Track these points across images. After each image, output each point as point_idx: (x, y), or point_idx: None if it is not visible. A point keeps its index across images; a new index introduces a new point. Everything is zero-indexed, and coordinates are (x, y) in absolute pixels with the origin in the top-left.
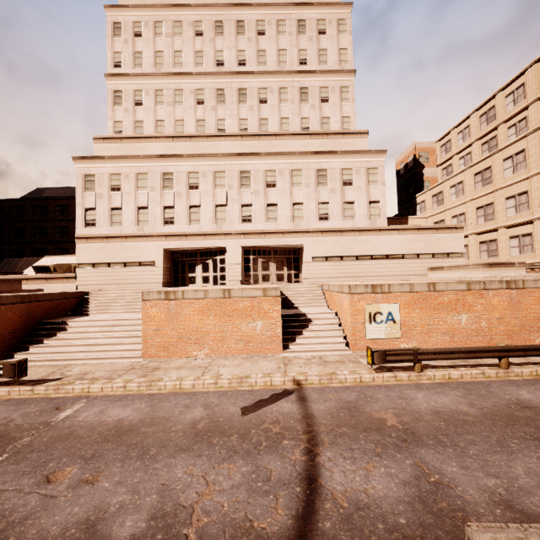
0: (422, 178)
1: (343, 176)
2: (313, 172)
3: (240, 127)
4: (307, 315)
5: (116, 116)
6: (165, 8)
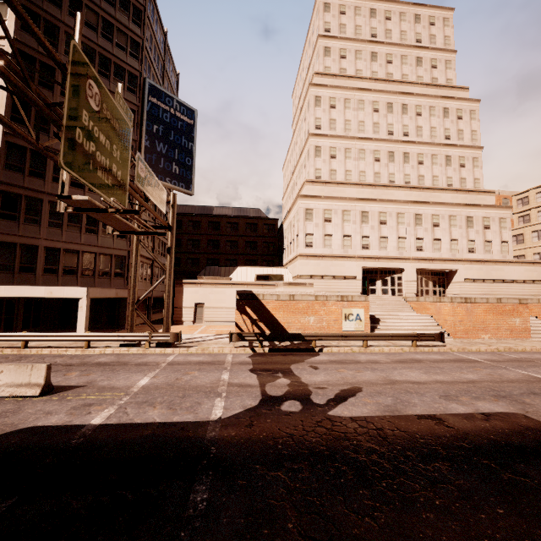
0: None
1: (484, 222)
2: (464, 218)
3: (404, 180)
4: None
5: (317, 165)
6: (353, 90)
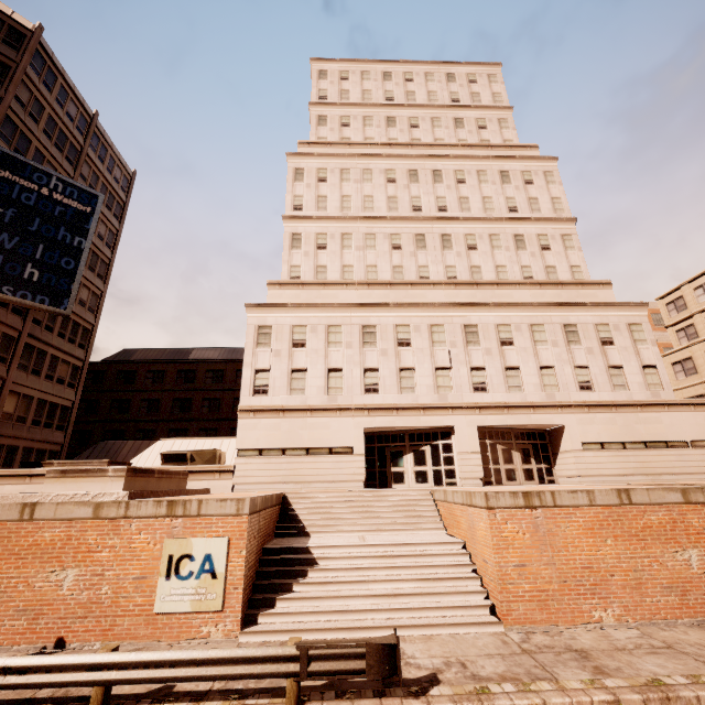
0: None
1: (600, 333)
2: (559, 327)
3: (447, 275)
4: None
5: (294, 260)
6: (354, 157)
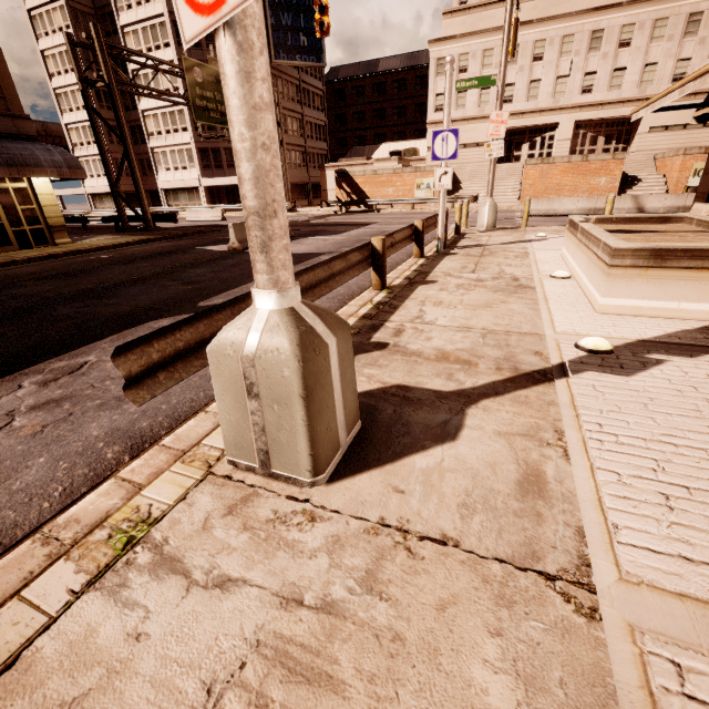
0: None
1: None
2: (683, 19)
3: None
4: (638, 177)
5: None
6: None
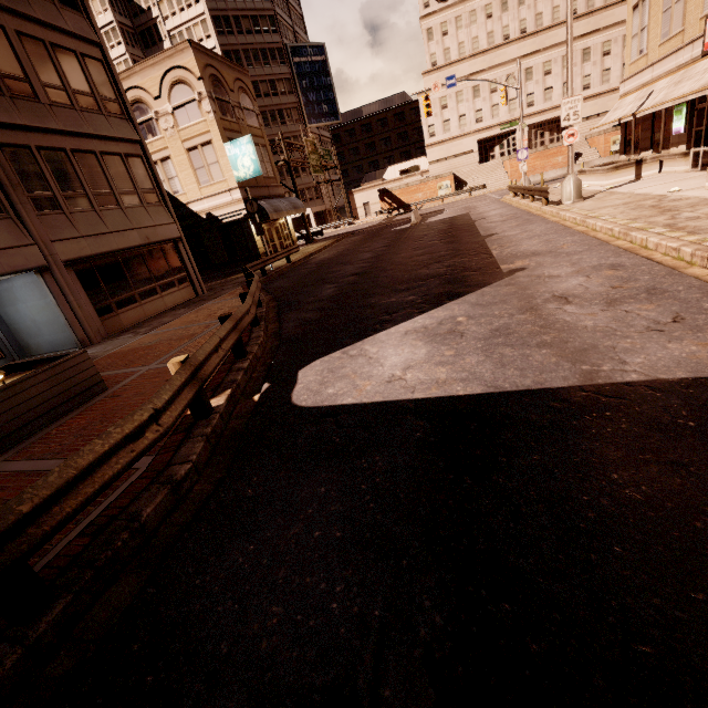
0: None
1: (603, 49)
2: (579, 53)
3: (520, 29)
4: (580, 152)
5: (431, 50)
6: None
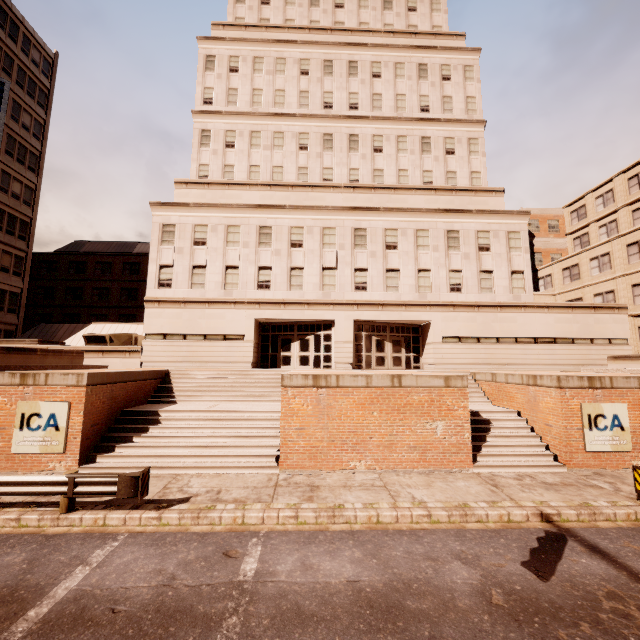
0: (532, 249)
1: (479, 240)
2: (442, 233)
3: (349, 178)
4: (481, 413)
5: (202, 159)
6: (267, 44)
